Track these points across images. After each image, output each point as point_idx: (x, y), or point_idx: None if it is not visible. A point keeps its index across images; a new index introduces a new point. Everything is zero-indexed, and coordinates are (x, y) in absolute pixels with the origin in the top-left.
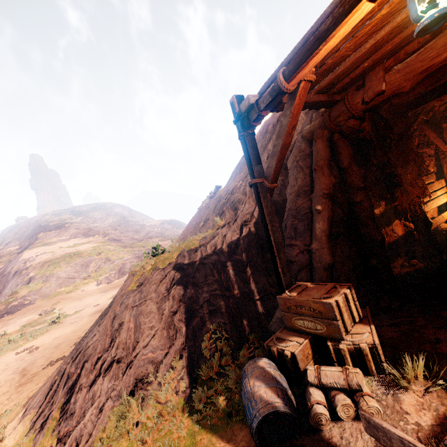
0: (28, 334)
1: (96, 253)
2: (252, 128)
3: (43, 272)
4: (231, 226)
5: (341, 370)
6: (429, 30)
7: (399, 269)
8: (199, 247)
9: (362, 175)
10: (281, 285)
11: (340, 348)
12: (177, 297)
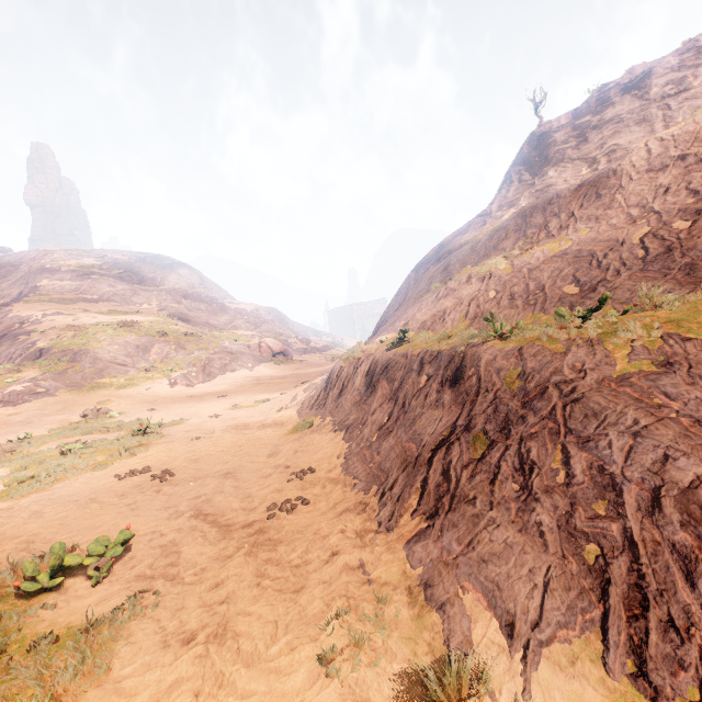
0: (95, 444)
1: (160, 333)
2: None
3: (66, 345)
4: None
5: None
6: None
7: None
8: None
9: None
10: None
11: None
12: None
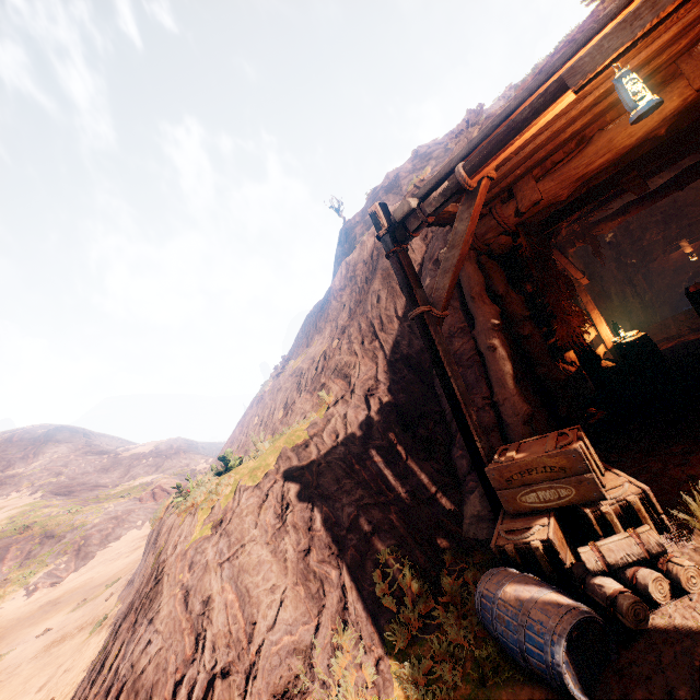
0: None
1: (20, 529)
2: (407, 241)
3: None
4: (349, 401)
5: (627, 535)
6: (639, 119)
7: None
8: (310, 439)
9: (523, 302)
10: (477, 456)
11: (603, 511)
12: (302, 525)
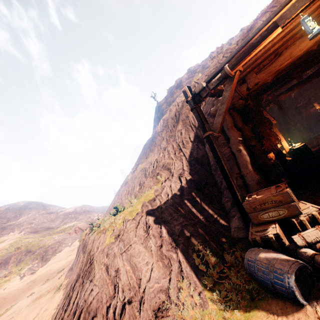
0: None
1: (15, 248)
2: (200, 102)
3: None
4: (171, 179)
5: (315, 229)
6: (312, 38)
7: None
8: (155, 197)
9: (250, 130)
10: (237, 199)
11: (301, 219)
12: (157, 235)
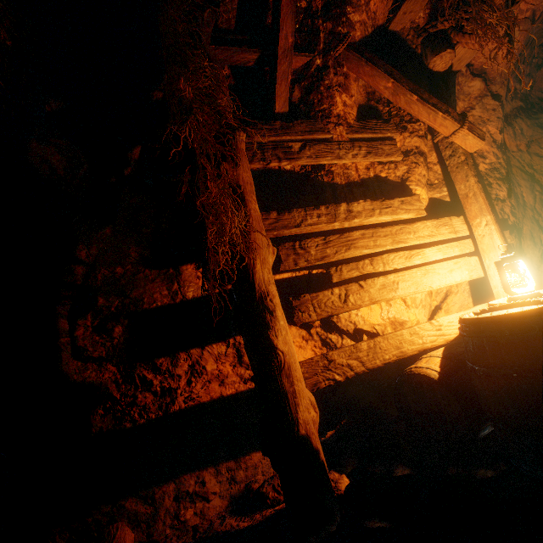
0: None
1: None
2: None
3: None
4: None
5: None
6: None
7: (221, 506)
8: None
9: None
10: None
11: None
12: None
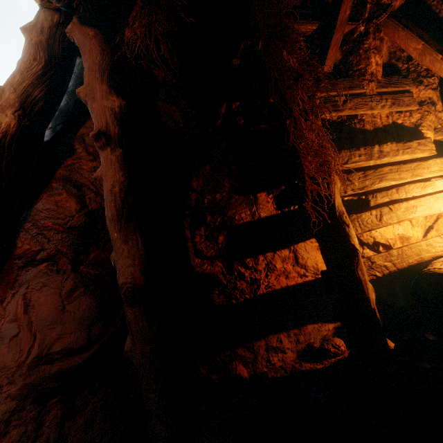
0: None
1: None
2: None
3: None
4: None
5: None
6: None
7: (293, 357)
8: None
9: (108, 110)
10: None
11: None
12: None
